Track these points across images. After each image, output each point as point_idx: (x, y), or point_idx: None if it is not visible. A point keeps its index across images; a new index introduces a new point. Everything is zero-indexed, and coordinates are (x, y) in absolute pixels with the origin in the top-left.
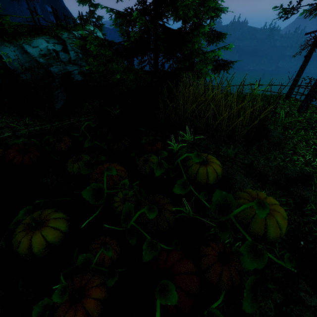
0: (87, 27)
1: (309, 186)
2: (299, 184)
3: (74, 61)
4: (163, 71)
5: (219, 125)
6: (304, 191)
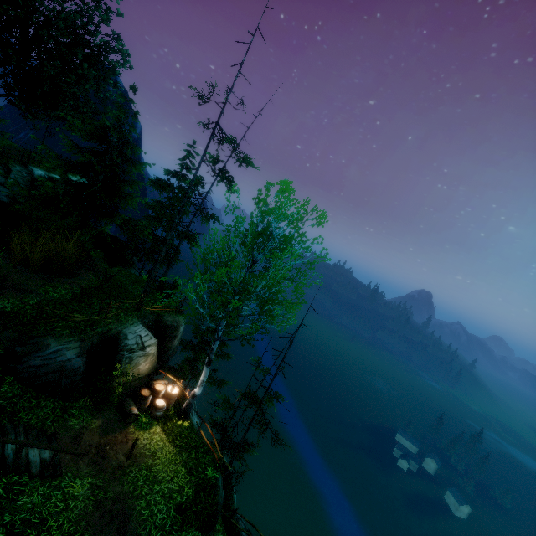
0: (71, 176)
1: (20, 293)
2: (16, 290)
3: (9, 186)
4: (118, 239)
5: (30, 255)
6: (10, 292)
